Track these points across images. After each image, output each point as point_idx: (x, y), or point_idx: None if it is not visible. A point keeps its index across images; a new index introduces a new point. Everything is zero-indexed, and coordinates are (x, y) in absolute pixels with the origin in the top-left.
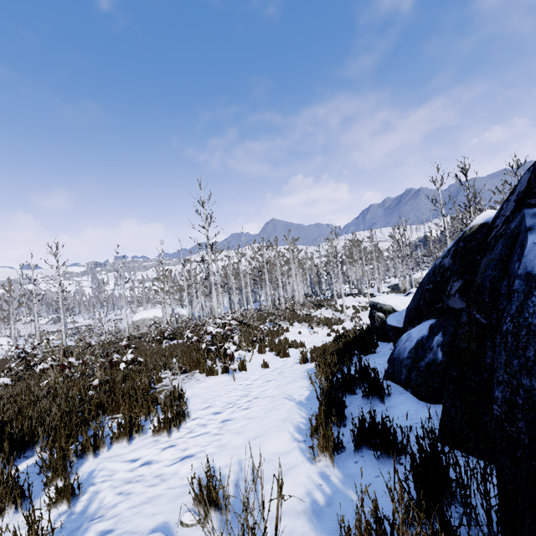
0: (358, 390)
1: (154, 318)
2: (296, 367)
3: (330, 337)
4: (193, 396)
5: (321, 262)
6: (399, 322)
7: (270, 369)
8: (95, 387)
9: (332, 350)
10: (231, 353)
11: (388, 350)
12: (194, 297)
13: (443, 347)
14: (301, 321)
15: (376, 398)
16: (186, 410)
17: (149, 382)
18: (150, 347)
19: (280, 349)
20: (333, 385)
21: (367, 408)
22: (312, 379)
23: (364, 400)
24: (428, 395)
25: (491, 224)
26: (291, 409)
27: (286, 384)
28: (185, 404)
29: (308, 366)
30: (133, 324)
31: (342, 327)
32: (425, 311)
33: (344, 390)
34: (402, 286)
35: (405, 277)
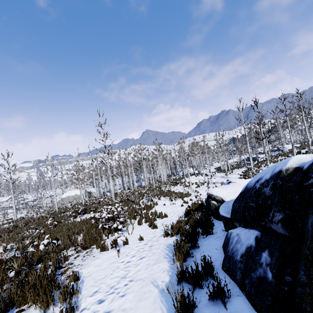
0: (204, 283)
1: (75, 195)
2: (161, 240)
3: (183, 207)
4: (88, 276)
5: (175, 155)
6: (228, 214)
7: (144, 242)
8: (11, 278)
9: (184, 230)
10: (115, 239)
11: (221, 231)
12: (100, 181)
13: (272, 269)
14: (165, 196)
15: (219, 300)
16: (78, 297)
17: (58, 262)
18: (67, 223)
19: (151, 222)
20: (186, 277)
21: (213, 311)
22: (171, 261)
23: (210, 302)
24: (262, 309)
25: (306, 172)
26: (155, 301)
27: (153, 264)
28: (78, 292)
29: (169, 241)
30: (62, 200)
31: (189, 199)
32: (250, 220)
33: (194, 285)
34: (222, 167)
35: (224, 164)
